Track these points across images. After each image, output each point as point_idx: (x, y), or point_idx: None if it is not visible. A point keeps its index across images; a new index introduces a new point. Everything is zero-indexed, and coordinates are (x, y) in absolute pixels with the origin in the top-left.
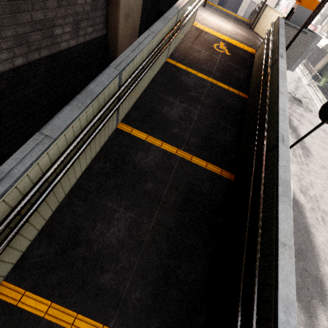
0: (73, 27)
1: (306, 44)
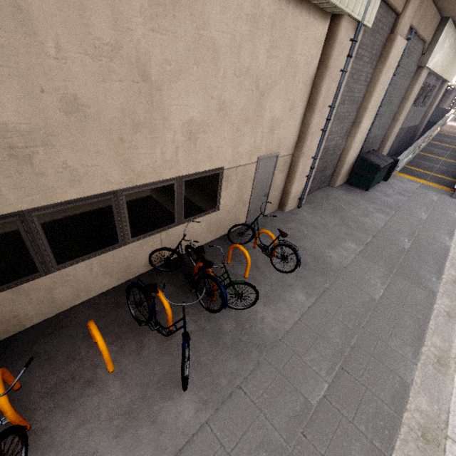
0: (417, 122)
1: None
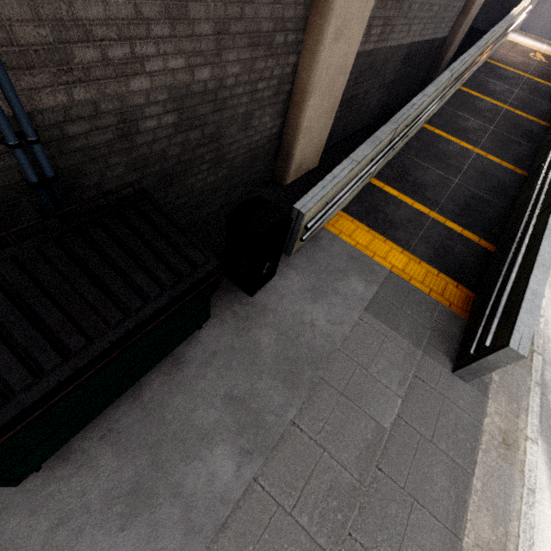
0: (444, 26)
1: None
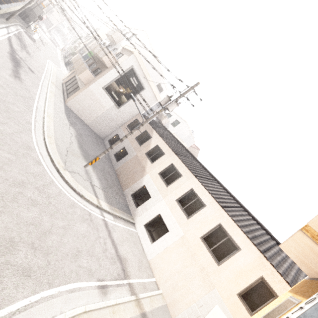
0: None
1: (42, 12)
